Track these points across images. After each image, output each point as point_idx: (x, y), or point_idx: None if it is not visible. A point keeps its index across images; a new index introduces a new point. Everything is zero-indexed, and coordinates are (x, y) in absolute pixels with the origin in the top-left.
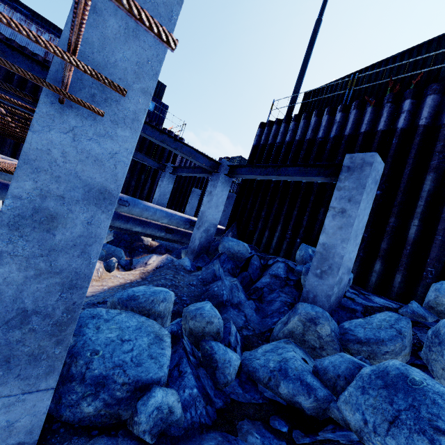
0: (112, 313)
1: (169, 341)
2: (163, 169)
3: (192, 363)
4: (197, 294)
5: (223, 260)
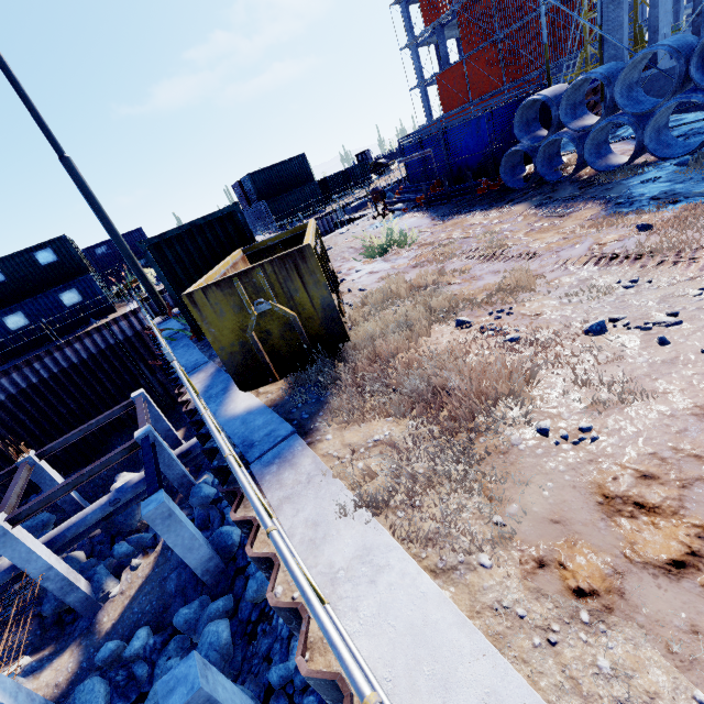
0: (85, 685)
1: (103, 691)
2: (133, 404)
3: (122, 686)
4: (163, 591)
5: (197, 516)
